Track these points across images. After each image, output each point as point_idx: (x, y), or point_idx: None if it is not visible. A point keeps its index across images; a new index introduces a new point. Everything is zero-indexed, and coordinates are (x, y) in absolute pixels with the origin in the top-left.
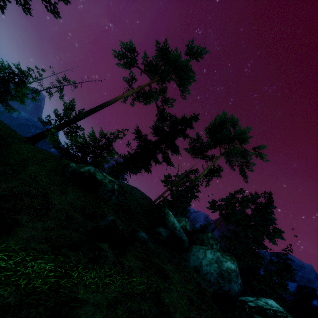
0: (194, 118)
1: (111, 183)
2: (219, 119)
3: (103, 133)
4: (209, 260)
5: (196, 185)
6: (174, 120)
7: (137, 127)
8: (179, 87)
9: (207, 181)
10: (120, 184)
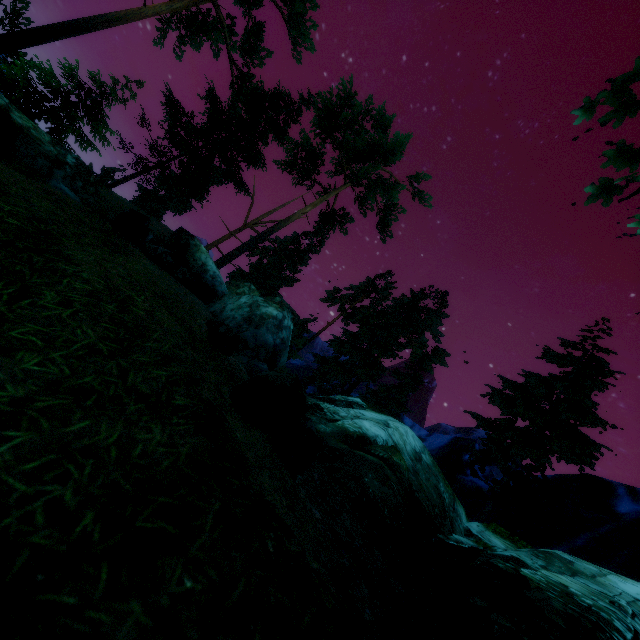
0: (308, 103)
1: (56, 148)
2: (338, 88)
3: (74, 76)
4: (239, 305)
5: (309, 258)
6: (255, 89)
7: (170, 90)
8: (288, 27)
9: (321, 241)
10: (118, 197)
